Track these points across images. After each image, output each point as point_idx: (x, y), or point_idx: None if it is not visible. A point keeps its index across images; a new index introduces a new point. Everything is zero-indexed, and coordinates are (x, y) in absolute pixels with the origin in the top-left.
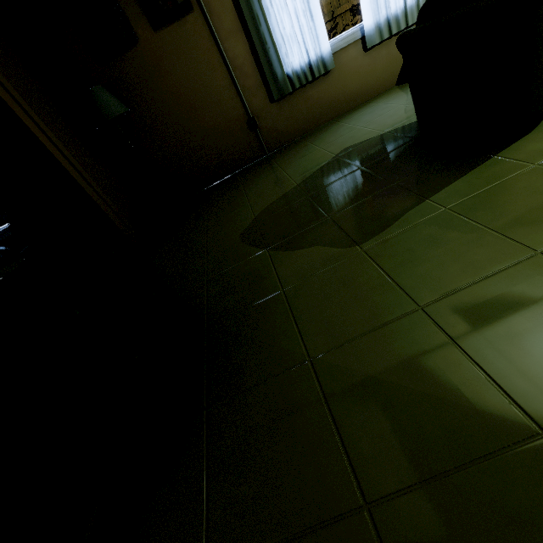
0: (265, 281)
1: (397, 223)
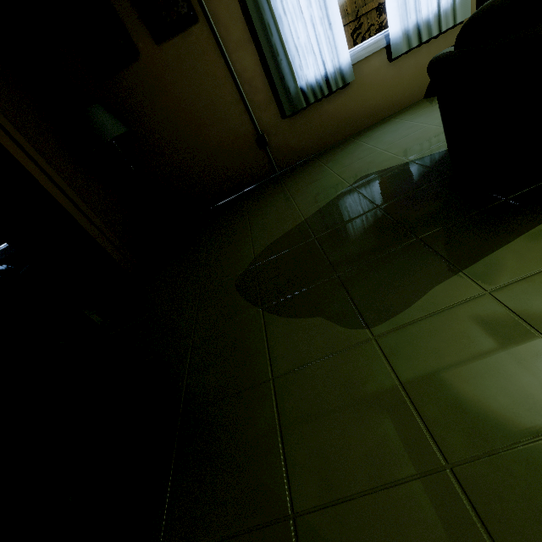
0: (254, 358)
1: (420, 303)
